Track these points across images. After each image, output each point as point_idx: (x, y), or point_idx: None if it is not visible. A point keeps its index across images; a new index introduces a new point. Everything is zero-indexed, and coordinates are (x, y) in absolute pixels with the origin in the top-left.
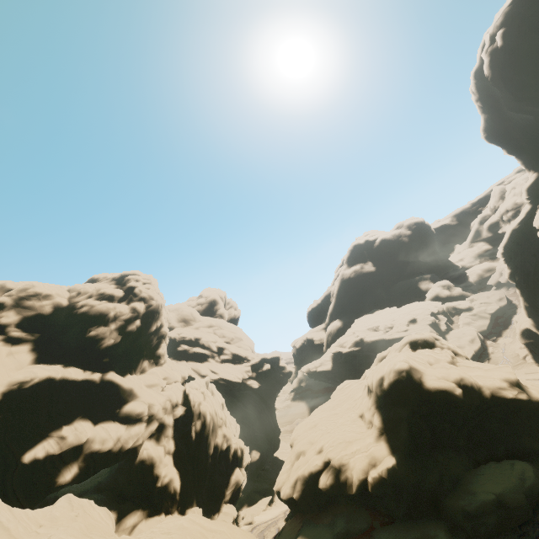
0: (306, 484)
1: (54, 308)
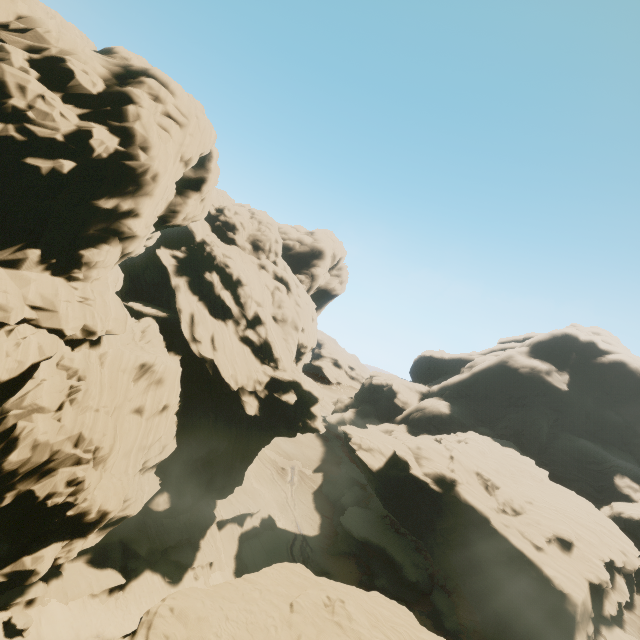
0: None
1: None
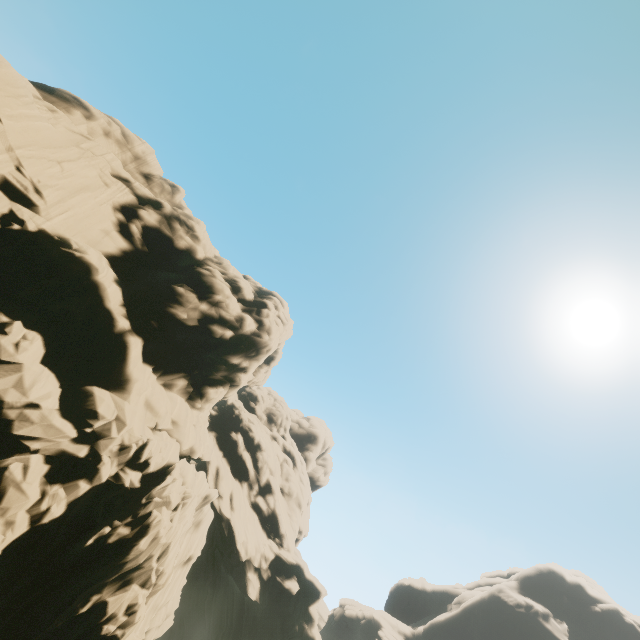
0: None
1: (187, 249)
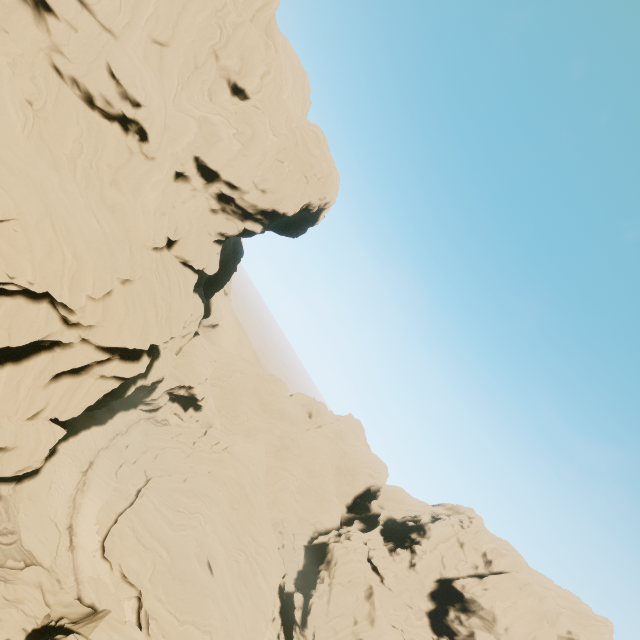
0: None
1: None
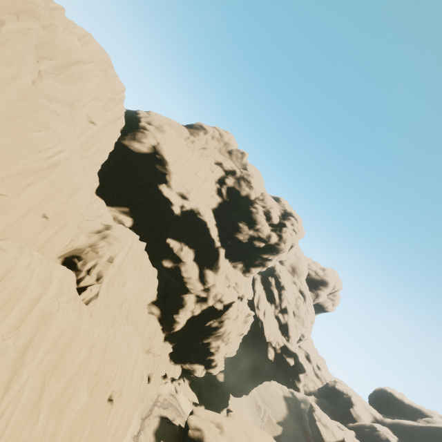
0: (198, 441)
1: (246, 195)
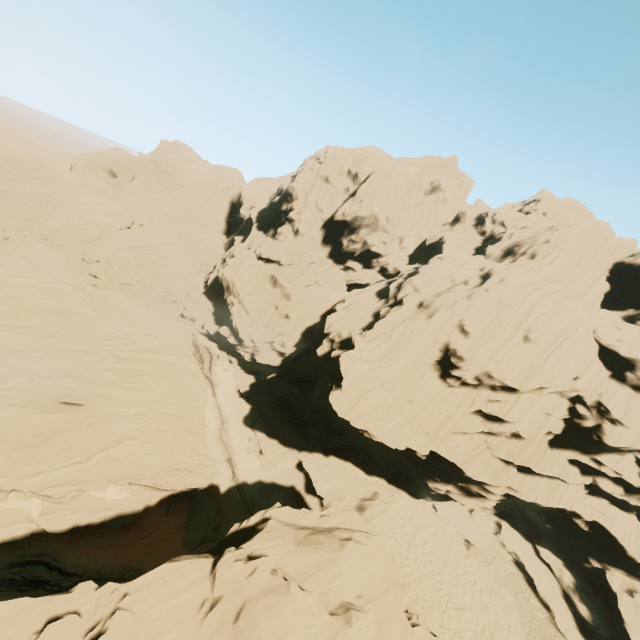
0: None
1: None
